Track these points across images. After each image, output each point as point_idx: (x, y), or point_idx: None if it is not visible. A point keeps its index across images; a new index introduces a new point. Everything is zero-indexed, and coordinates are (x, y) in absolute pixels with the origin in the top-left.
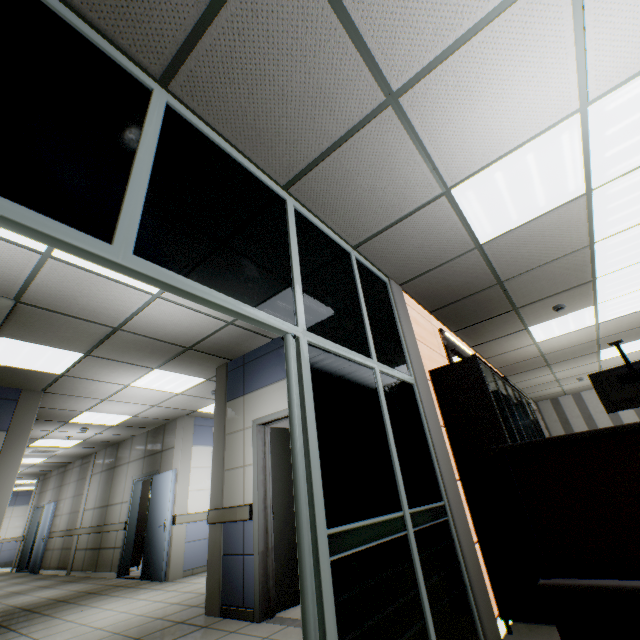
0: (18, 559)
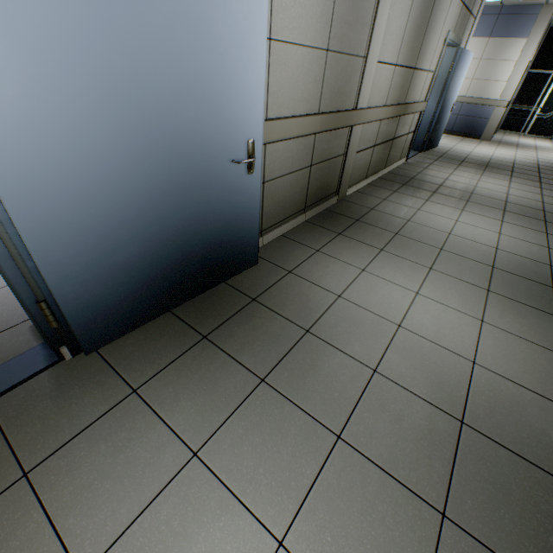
0: None
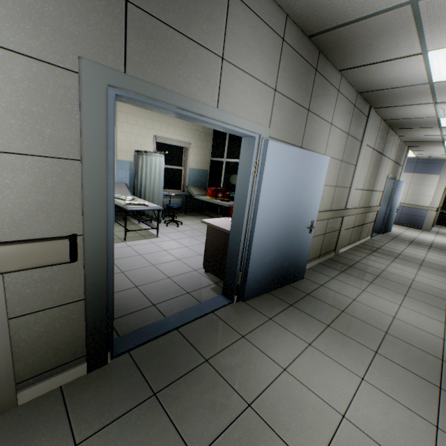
0: (47, 347)
